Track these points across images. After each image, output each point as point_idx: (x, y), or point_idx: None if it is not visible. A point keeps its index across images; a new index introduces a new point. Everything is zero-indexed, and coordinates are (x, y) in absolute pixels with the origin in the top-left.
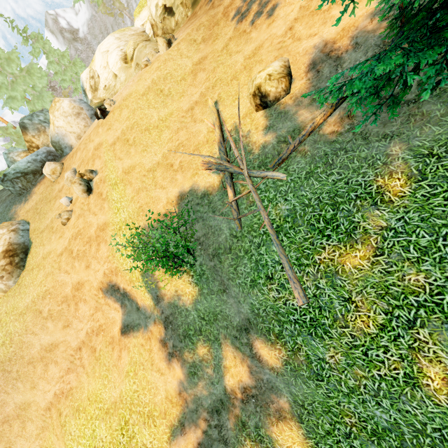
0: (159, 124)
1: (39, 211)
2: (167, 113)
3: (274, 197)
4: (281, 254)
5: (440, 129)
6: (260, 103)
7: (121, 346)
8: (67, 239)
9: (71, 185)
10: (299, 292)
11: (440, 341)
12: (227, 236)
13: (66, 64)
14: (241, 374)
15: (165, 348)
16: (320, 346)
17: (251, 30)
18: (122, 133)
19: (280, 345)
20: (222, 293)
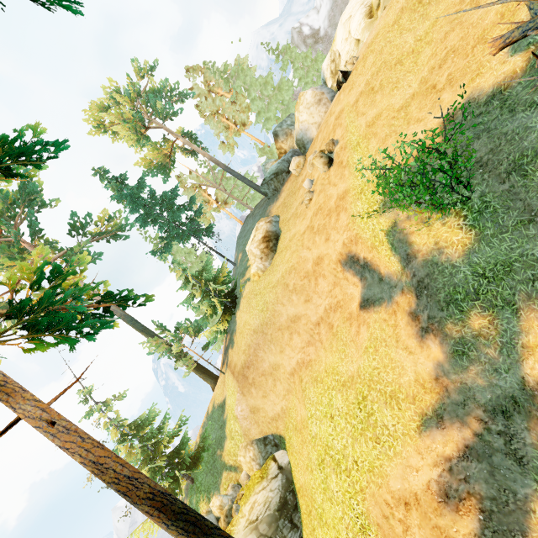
0: (416, 47)
1: (286, 204)
2: (428, 26)
3: None
4: None
5: None
6: None
7: (359, 321)
8: (309, 218)
9: (313, 160)
10: None
11: None
12: None
13: (308, 64)
14: None
15: (416, 322)
16: None
17: None
18: (366, 84)
19: None
20: (524, 226)
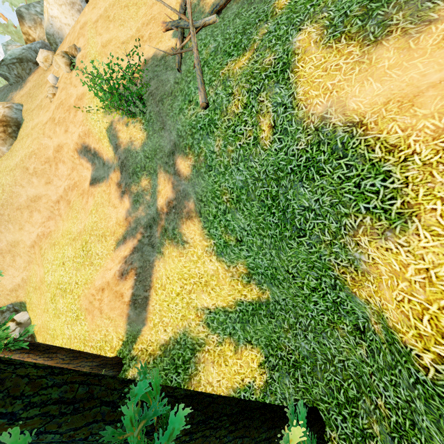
0: (138, 2)
1: (32, 95)
2: None
3: (209, 41)
4: (198, 75)
5: None
6: None
7: (89, 194)
8: (52, 111)
9: (56, 56)
10: (201, 96)
11: (270, 96)
12: (171, 85)
13: None
14: (167, 192)
15: (120, 188)
16: (212, 141)
17: None
18: (105, 10)
19: (191, 154)
20: (161, 130)
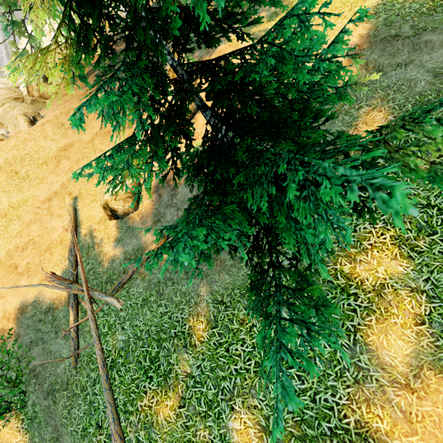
0: (9, 212)
1: None
2: (21, 200)
3: (114, 323)
4: (107, 402)
5: (229, 279)
6: (112, 215)
7: None
8: None
9: None
10: None
11: None
12: (66, 367)
13: None
14: None
15: None
16: None
17: (114, 133)
18: None
19: None
20: (55, 442)
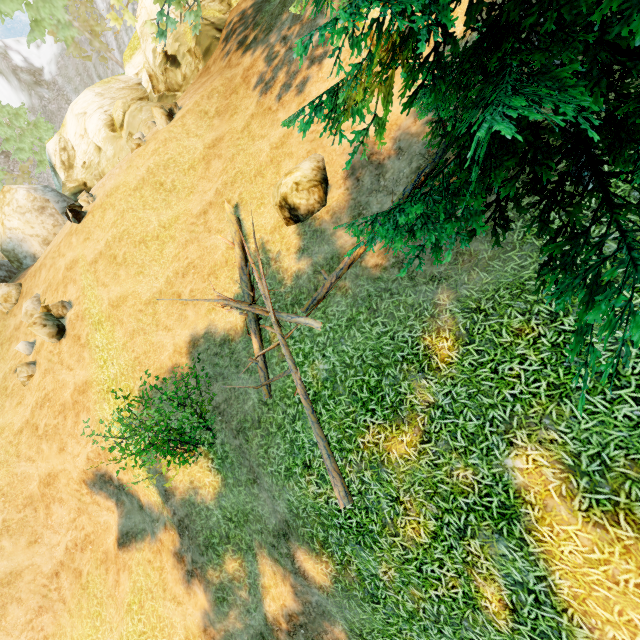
0: (161, 234)
1: None
2: (171, 217)
3: (311, 351)
4: (317, 436)
5: (488, 277)
6: (290, 217)
7: (119, 565)
8: (29, 408)
9: (31, 327)
10: (339, 490)
11: (492, 556)
12: (255, 403)
13: (22, 126)
14: (283, 596)
15: (182, 564)
16: (371, 559)
17: (278, 108)
18: (107, 246)
19: (326, 556)
20: (252, 484)
